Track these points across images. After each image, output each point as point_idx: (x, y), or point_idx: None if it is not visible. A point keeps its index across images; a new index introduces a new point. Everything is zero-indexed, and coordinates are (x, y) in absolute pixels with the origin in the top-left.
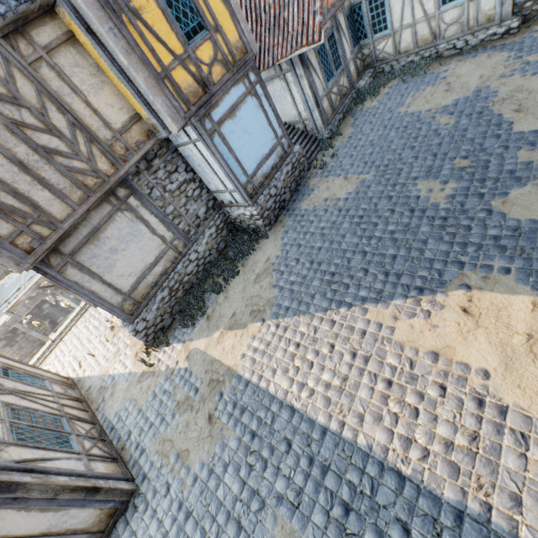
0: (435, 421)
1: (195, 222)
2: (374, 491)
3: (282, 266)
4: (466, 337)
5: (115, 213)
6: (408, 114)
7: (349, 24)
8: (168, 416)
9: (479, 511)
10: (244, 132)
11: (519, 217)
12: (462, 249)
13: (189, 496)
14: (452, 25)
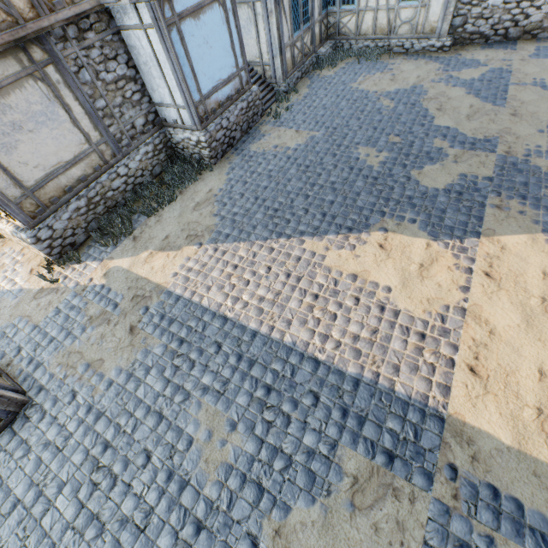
0: (349, 322)
1: (130, 132)
2: (294, 374)
3: (225, 198)
4: (380, 265)
5: (25, 79)
6: (359, 91)
7: None
8: (77, 330)
9: (371, 378)
10: (205, 42)
11: (427, 185)
12: (386, 202)
13: (102, 399)
14: (405, 24)
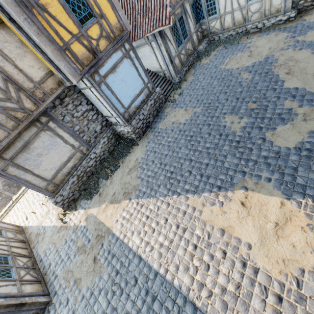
0: (218, 274)
1: (94, 135)
2: None
3: (144, 165)
4: (241, 221)
5: (40, 132)
6: (226, 70)
7: (193, 10)
8: (72, 256)
9: None
10: (122, 81)
11: (280, 145)
12: (246, 163)
13: (78, 308)
14: (255, 13)
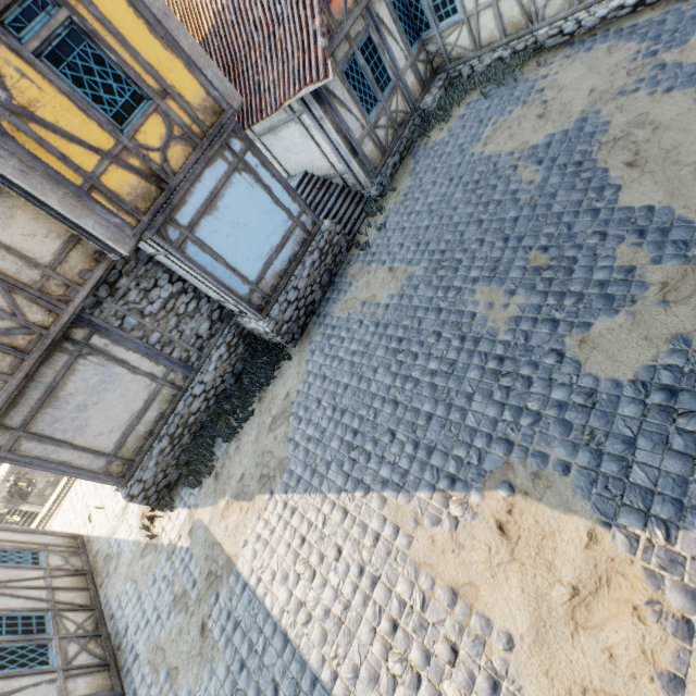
0: None
1: (196, 344)
2: None
3: (301, 409)
4: (496, 574)
5: (75, 362)
6: (484, 159)
7: (398, 14)
8: (164, 614)
9: None
10: (235, 226)
11: (598, 372)
12: (514, 418)
13: None
14: None
